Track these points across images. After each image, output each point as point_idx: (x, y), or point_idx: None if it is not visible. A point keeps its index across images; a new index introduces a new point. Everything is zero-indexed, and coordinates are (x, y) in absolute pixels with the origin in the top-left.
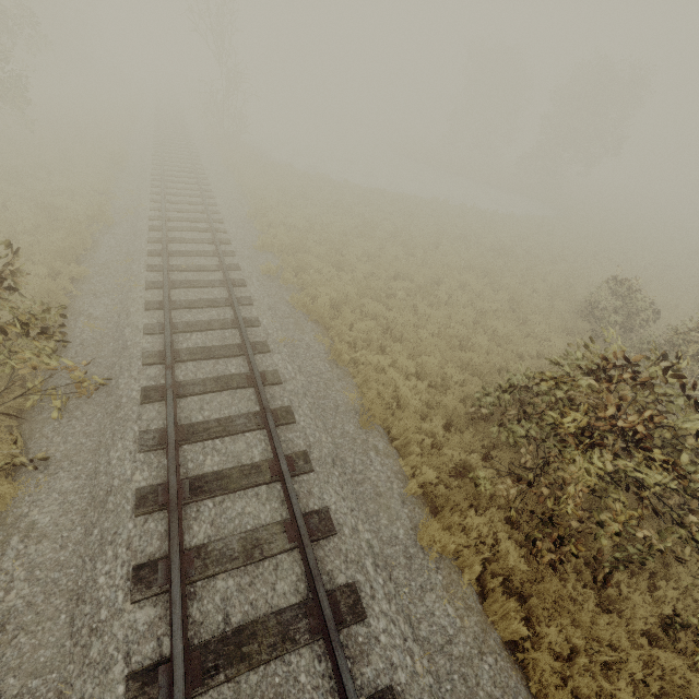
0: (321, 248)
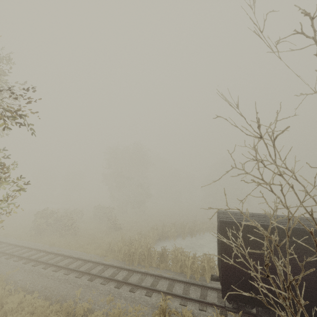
0: None
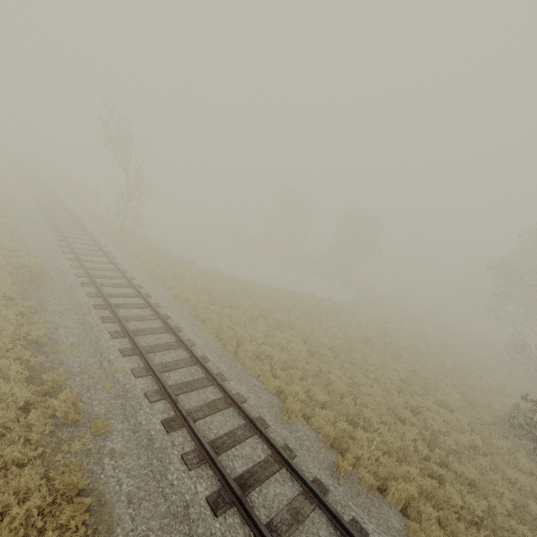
0: (326, 395)
